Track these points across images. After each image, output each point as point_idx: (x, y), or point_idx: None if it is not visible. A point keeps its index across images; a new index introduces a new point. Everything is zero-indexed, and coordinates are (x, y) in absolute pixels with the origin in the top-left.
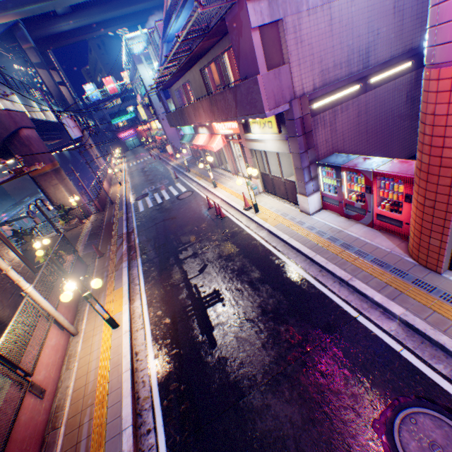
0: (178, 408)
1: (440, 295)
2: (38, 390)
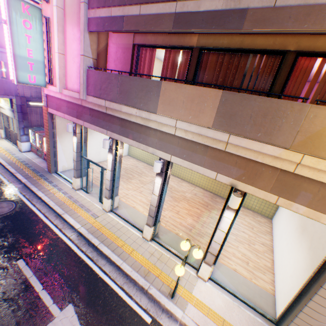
0: None
1: (45, 178)
2: None
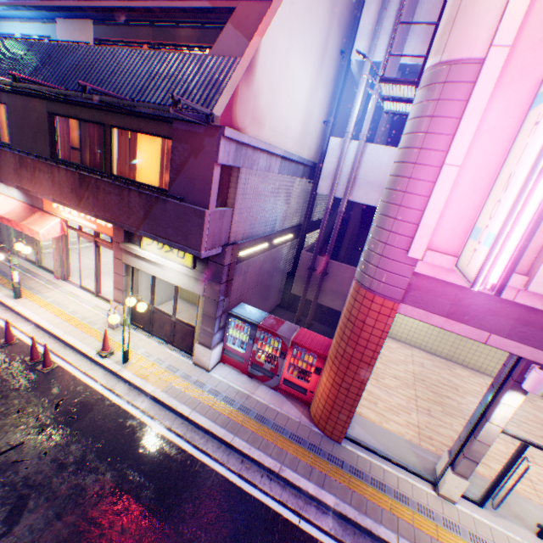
0: None
1: (349, 468)
2: None
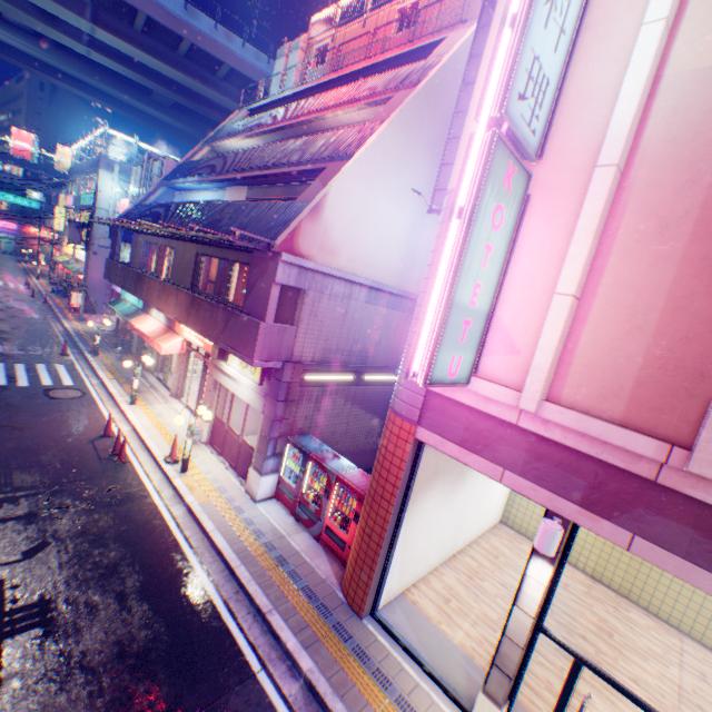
0: None
1: (354, 646)
2: None
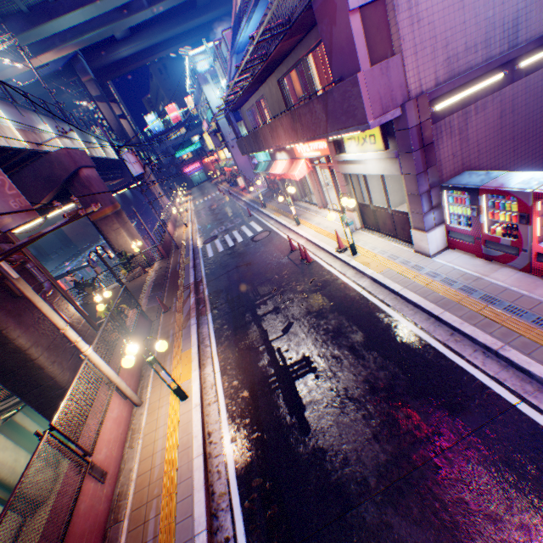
0: (263, 513)
1: None
2: (98, 472)
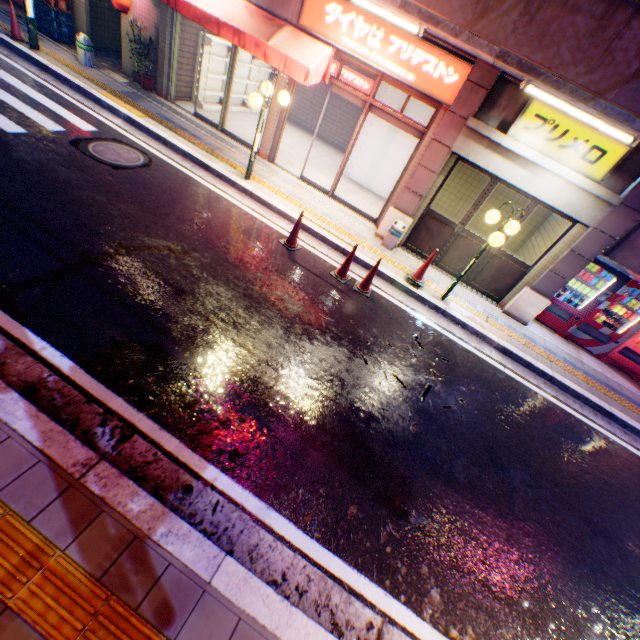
0: None
1: None
2: None
